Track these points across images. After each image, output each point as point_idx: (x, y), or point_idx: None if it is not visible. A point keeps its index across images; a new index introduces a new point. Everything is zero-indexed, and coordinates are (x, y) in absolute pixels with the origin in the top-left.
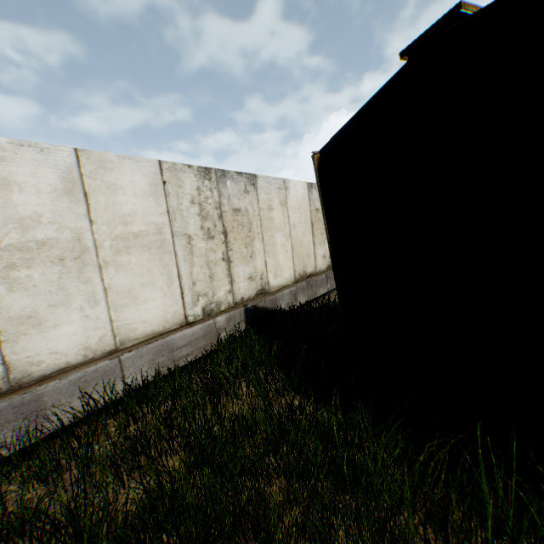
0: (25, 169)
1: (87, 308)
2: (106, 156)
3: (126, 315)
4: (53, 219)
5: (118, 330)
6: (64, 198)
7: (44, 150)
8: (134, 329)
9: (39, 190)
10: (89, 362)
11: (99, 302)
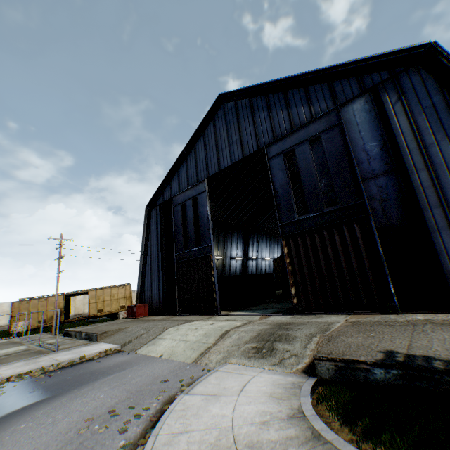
0: None
1: None
2: (4, 303)
3: None
4: None
5: None
6: None
7: None
8: (0, 324)
9: None
10: None
11: None
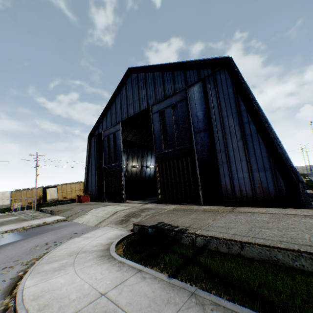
0: (0, 193)
1: (2, 202)
2: (6, 191)
3: (5, 203)
4: (1, 196)
5: (4, 204)
6: (2, 195)
7: (2, 192)
8: (5, 204)
9: (1, 194)
10: (1, 206)
11: (3, 202)
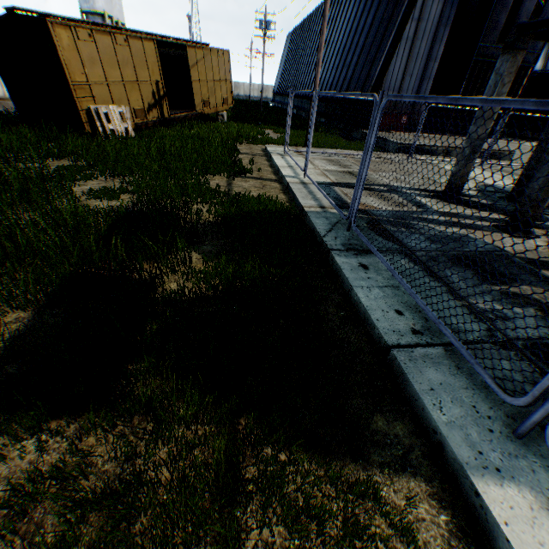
0: None
1: None
2: None
3: None
4: None
5: None
6: None
7: None
8: None
9: None
10: None
11: None
